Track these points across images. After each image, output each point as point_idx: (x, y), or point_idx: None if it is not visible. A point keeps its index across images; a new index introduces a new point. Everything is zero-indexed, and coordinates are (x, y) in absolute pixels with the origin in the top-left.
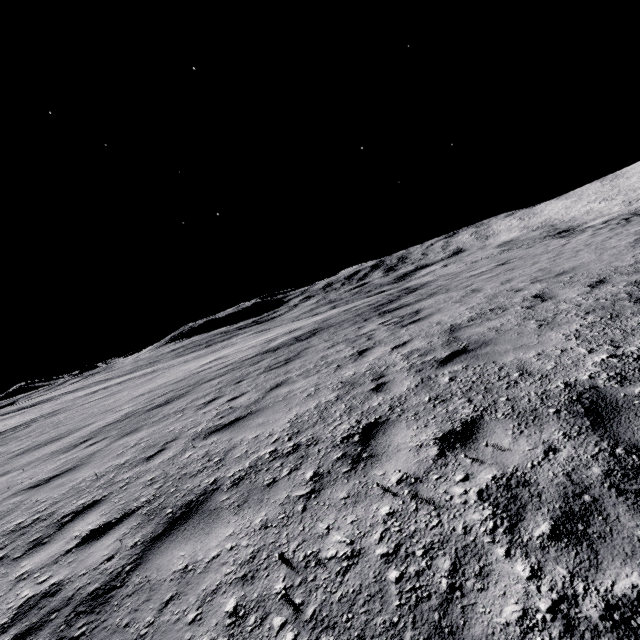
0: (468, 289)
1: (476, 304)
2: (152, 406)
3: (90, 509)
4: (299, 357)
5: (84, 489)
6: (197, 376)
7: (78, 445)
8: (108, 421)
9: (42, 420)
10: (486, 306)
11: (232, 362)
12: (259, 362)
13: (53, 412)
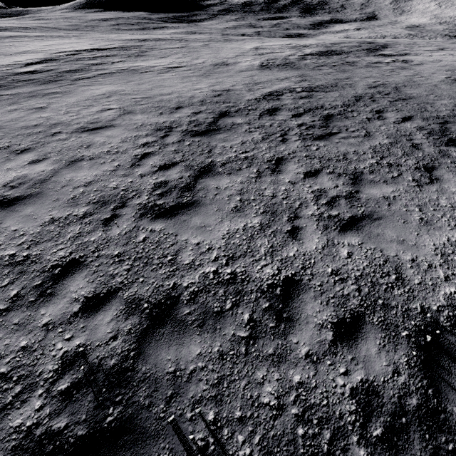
0: (432, 58)
1: (444, 66)
2: (280, 63)
3: (354, 84)
4: (358, 63)
5: (335, 81)
6: (274, 55)
7: (271, 69)
8: (257, 64)
9: (149, 50)
10: (450, 68)
11: (290, 54)
12: (324, 59)
13: (139, 46)
